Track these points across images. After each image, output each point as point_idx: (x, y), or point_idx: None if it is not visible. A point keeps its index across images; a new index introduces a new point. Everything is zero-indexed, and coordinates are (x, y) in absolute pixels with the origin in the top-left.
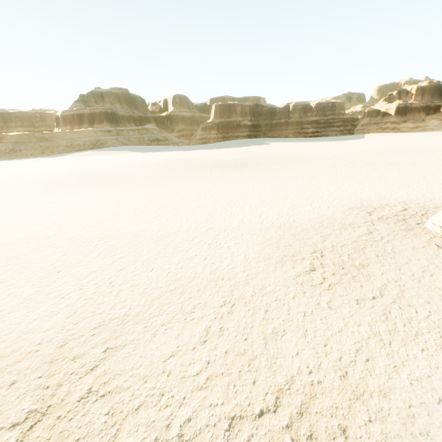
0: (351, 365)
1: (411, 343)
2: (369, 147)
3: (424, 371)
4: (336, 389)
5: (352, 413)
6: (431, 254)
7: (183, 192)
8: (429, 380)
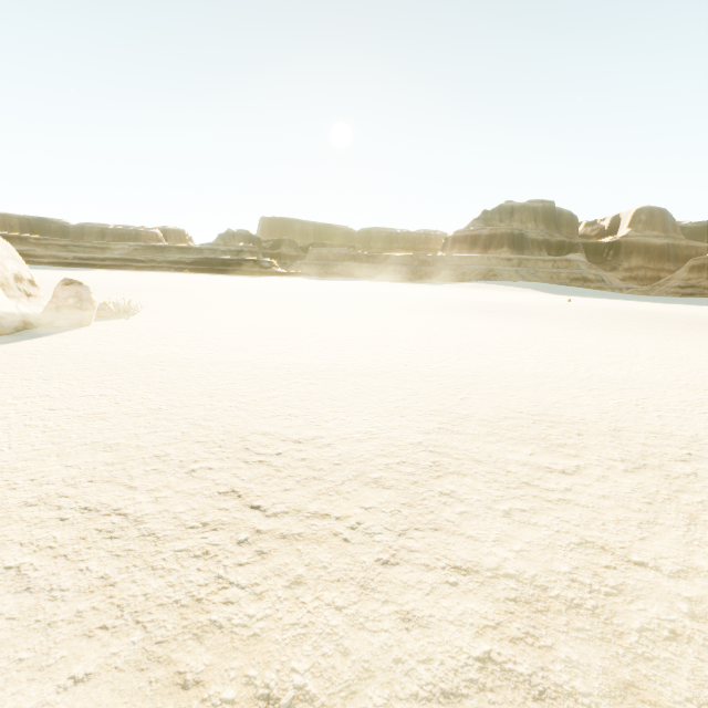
0: None
1: None
2: None
3: None
4: None
5: None
6: None
7: (689, 349)
8: None
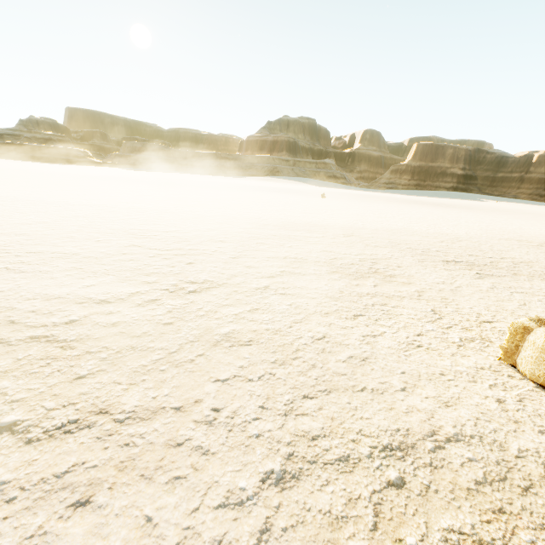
0: None
1: None
2: None
3: None
4: None
5: None
6: None
7: (383, 207)
8: None
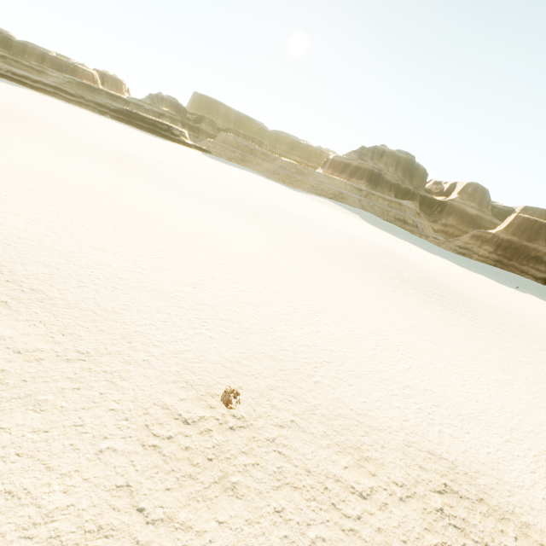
0: None
1: None
2: None
3: None
4: None
5: None
6: None
7: (303, 273)
8: None
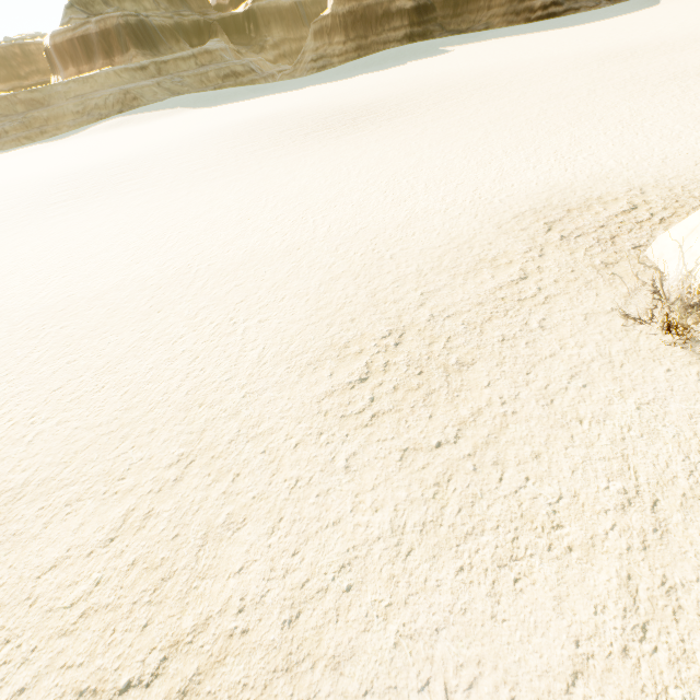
0: (314, 599)
1: (449, 554)
2: (654, 31)
3: (435, 619)
4: (265, 647)
5: (264, 699)
6: (616, 330)
7: (231, 201)
8: (433, 640)
